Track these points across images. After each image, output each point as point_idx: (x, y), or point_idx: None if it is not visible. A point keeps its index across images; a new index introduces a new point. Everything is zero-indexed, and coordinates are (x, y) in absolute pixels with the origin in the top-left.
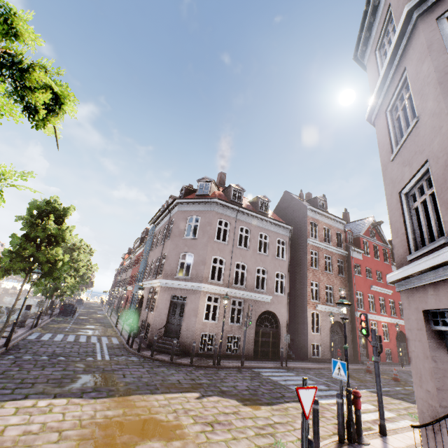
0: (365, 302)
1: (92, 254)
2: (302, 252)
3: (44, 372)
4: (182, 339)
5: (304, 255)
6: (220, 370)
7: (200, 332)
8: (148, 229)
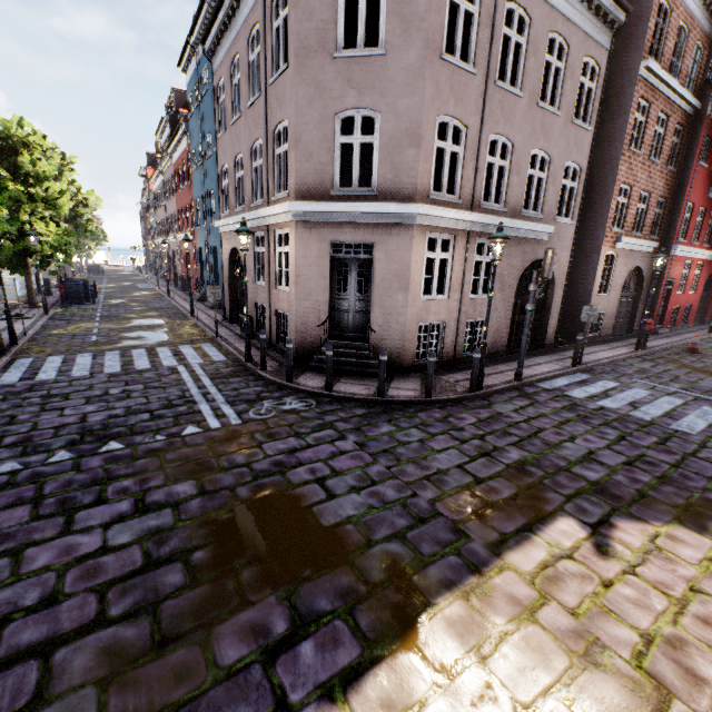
0: (692, 224)
1: (73, 168)
2: (613, 107)
3: (74, 541)
4: (376, 343)
5: (621, 114)
6: (494, 404)
7: (416, 325)
8: (178, 92)
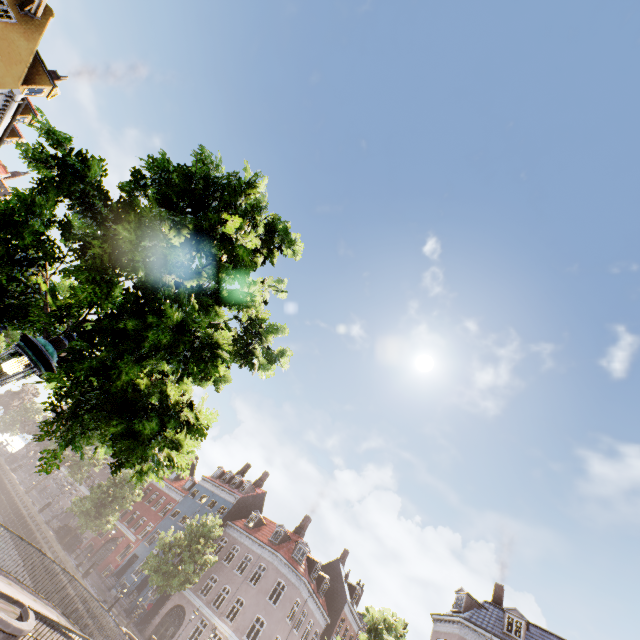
0: None
1: None
2: None
3: None
4: None
5: None
6: None
7: None
8: None
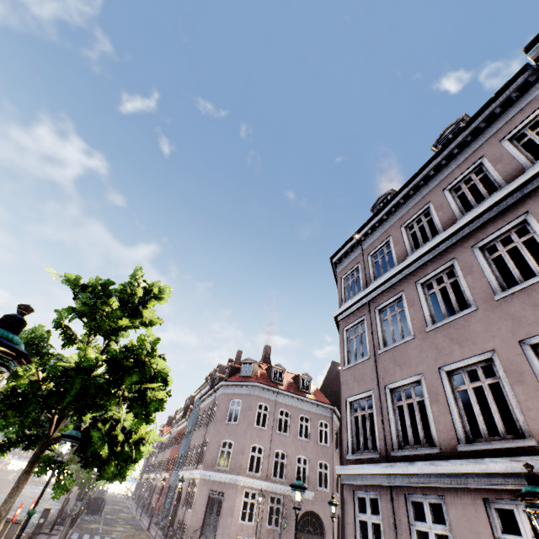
0: None
1: None
2: None
3: None
4: None
5: None
6: None
7: (235, 536)
8: (193, 396)
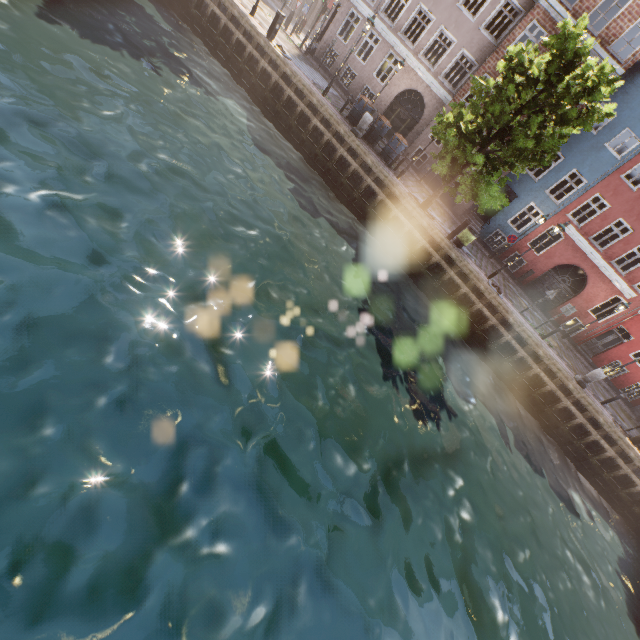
0: None
1: None
2: None
3: None
4: None
5: None
6: None
7: None
8: None
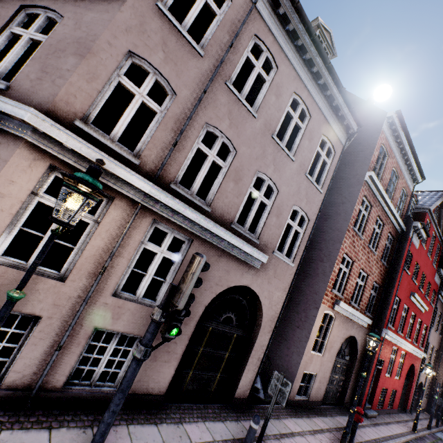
0: (398, 315)
1: None
2: (344, 194)
3: None
4: None
5: (350, 200)
6: None
7: None
8: None
